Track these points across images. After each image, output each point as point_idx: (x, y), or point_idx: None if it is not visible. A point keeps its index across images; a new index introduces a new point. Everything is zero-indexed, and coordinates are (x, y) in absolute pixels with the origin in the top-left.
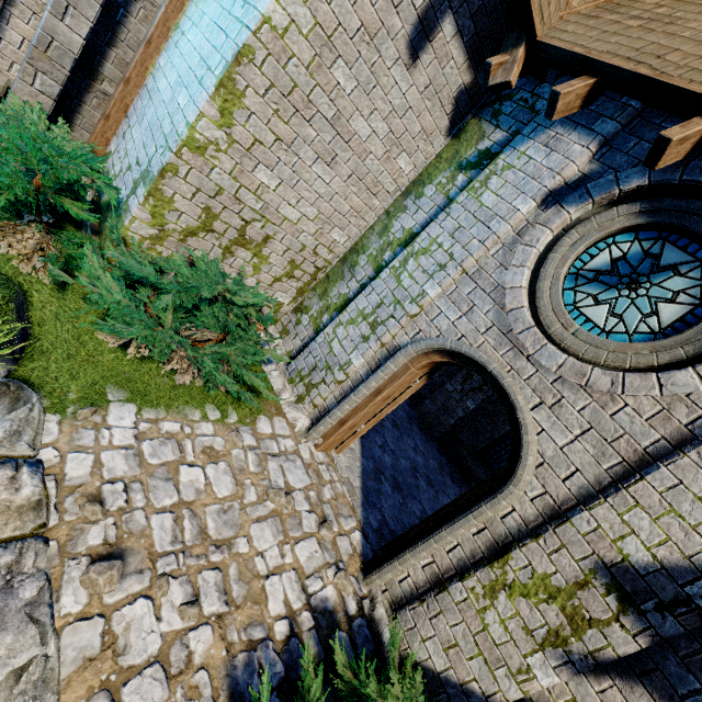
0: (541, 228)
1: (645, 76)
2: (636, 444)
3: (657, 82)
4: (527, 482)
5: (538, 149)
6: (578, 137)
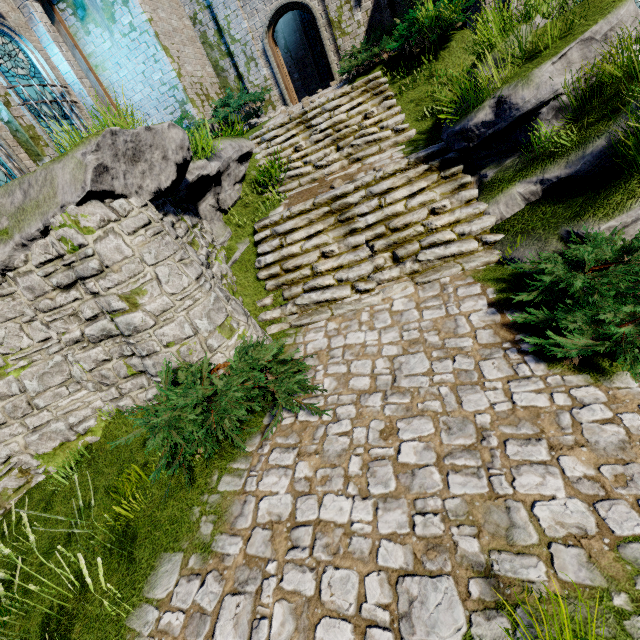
0: None
1: None
2: None
3: None
4: (313, 6)
5: None
6: None
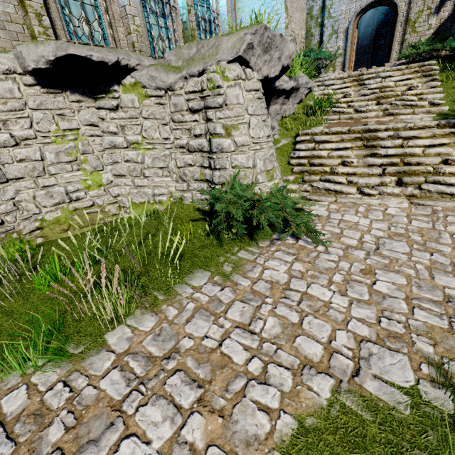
0: None
1: None
2: None
3: None
4: (400, 5)
5: None
6: None
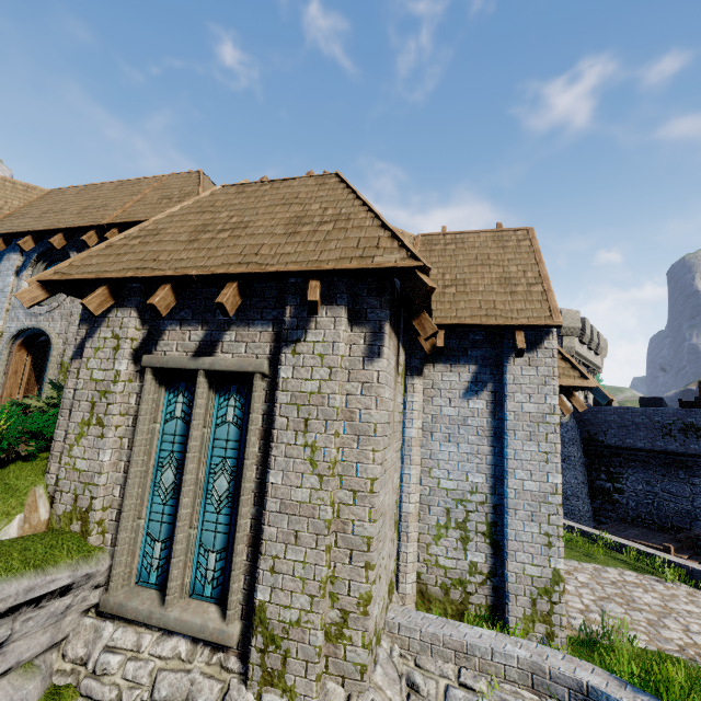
0: (21, 282)
1: (10, 233)
2: (71, 310)
3: (14, 233)
4: (57, 342)
5: (5, 263)
6: (14, 254)
